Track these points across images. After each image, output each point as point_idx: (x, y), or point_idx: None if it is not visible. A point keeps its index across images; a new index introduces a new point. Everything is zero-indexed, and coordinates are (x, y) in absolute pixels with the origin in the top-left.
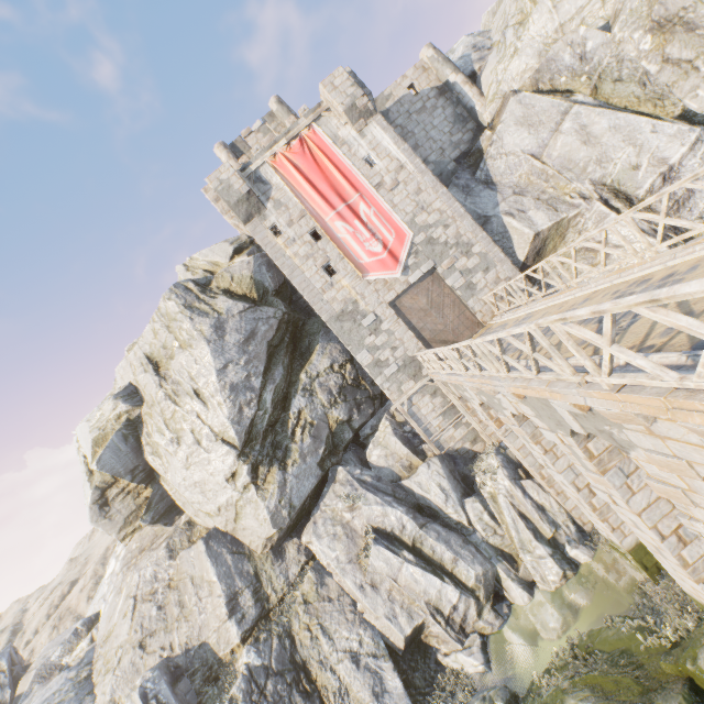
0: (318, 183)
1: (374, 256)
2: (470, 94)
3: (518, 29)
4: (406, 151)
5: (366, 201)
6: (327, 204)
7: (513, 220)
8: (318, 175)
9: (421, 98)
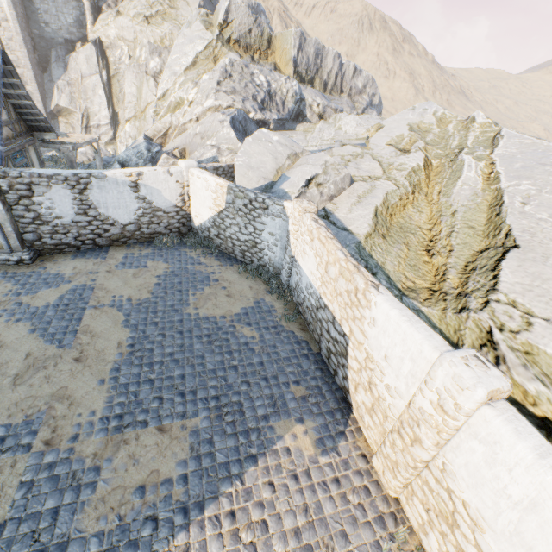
0: None
1: None
2: (88, 18)
3: (113, 17)
4: (14, 16)
5: None
6: None
7: (57, 91)
8: None
9: None
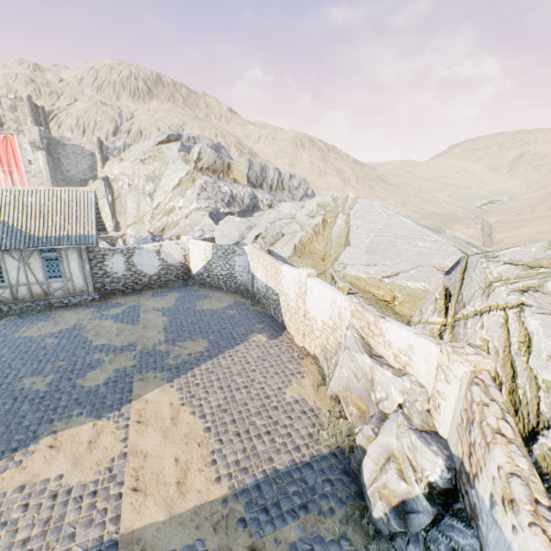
0: (3, 155)
1: None
2: (99, 164)
3: (118, 162)
4: (47, 169)
5: (19, 174)
6: (1, 164)
7: None
8: (5, 153)
9: (83, 151)
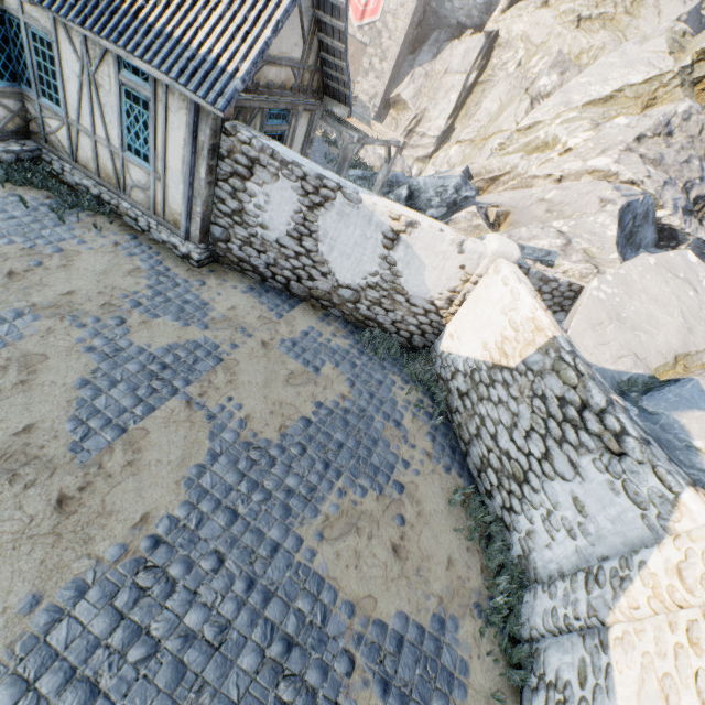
0: None
1: (358, 2)
2: (502, 2)
3: (534, 8)
4: None
5: None
6: None
7: (408, 79)
8: None
9: None
